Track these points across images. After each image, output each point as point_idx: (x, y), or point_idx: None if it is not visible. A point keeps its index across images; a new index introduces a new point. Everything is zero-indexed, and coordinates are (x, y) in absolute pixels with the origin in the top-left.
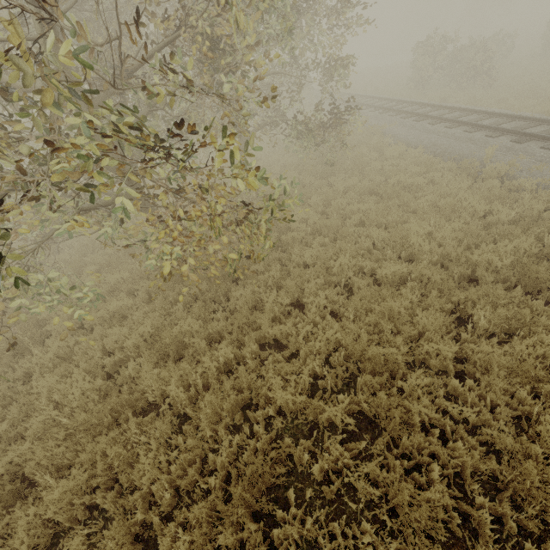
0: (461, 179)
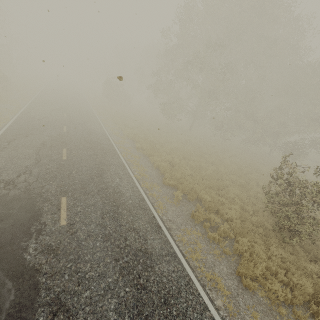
0: None
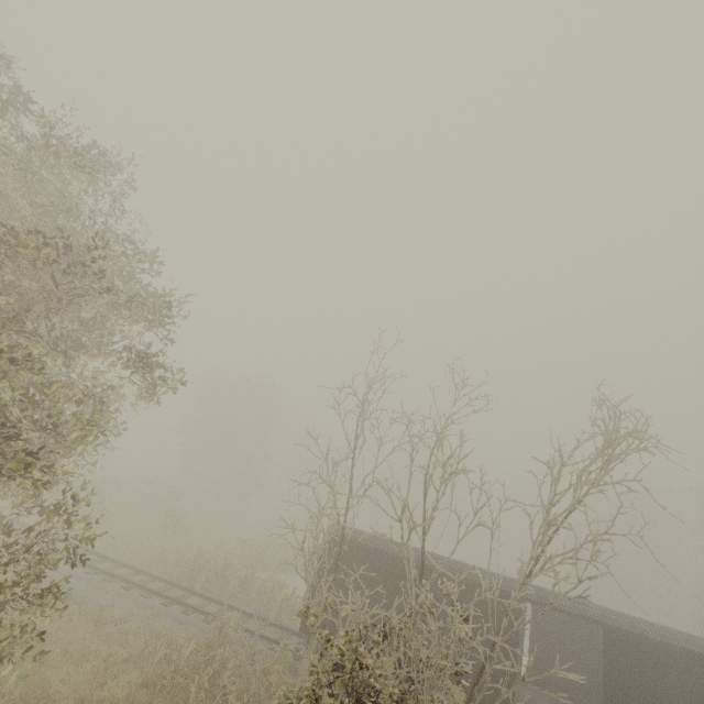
0: (86, 622)
